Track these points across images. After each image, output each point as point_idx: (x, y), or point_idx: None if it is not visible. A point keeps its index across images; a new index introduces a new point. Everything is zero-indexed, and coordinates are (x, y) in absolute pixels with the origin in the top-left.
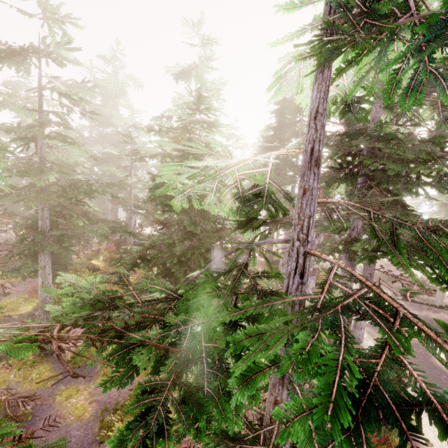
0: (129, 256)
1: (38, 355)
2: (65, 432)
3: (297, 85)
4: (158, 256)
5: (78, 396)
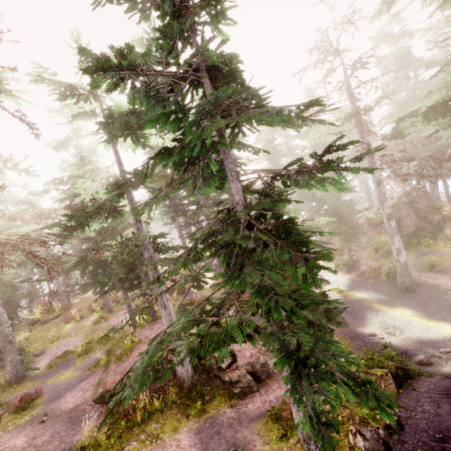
0: (69, 264)
1: (15, 382)
2: (65, 384)
3: None
4: (90, 260)
5: (64, 375)
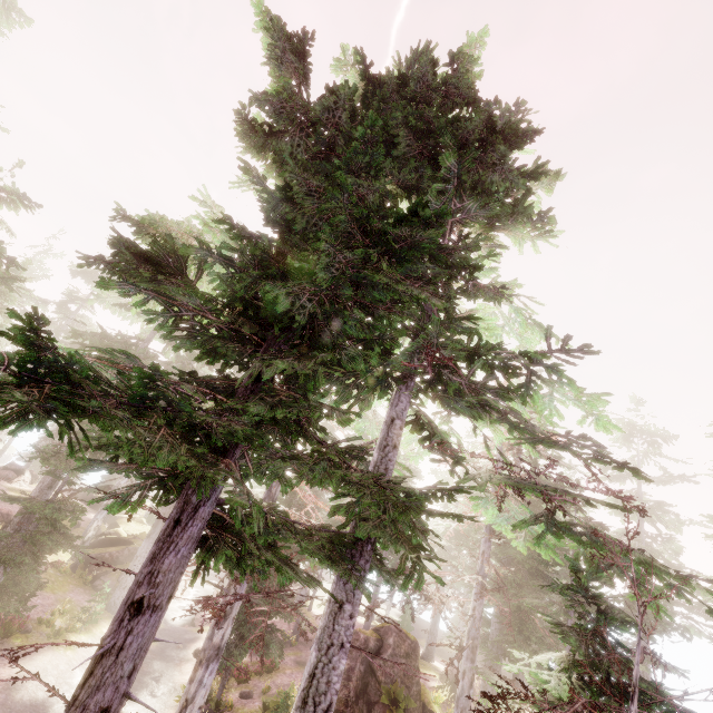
0: None
1: None
2: None
3: None
4: None
5: None
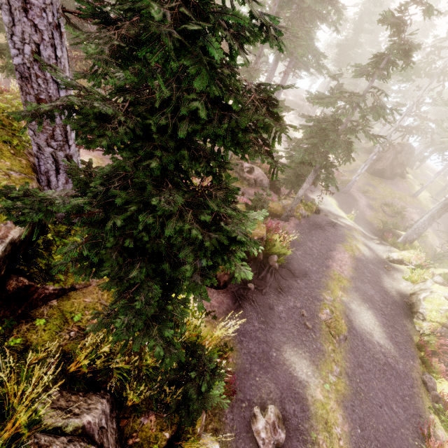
0: None
1: None
2: None
3: None
4: None
5: None
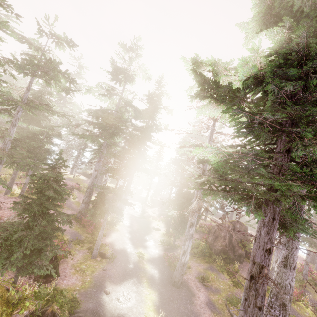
0: None
1: None
2: None
3: (42, 81)
4: None
5: None
